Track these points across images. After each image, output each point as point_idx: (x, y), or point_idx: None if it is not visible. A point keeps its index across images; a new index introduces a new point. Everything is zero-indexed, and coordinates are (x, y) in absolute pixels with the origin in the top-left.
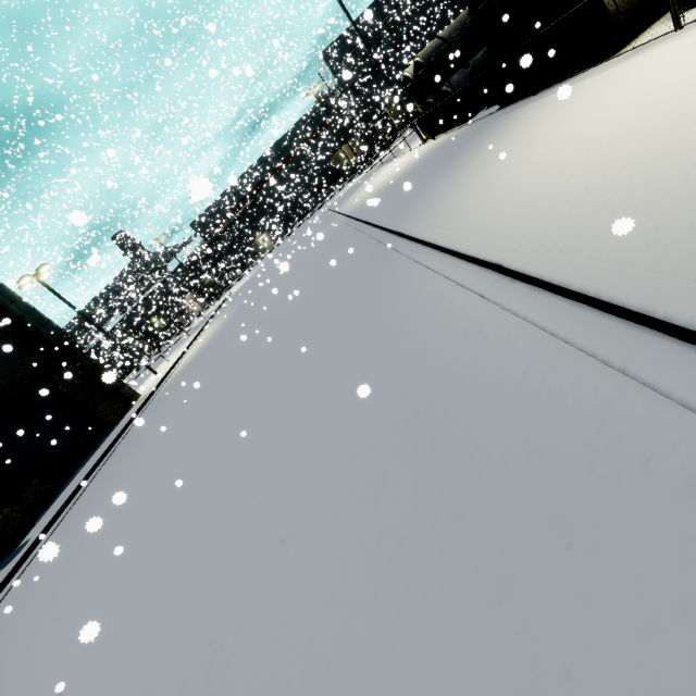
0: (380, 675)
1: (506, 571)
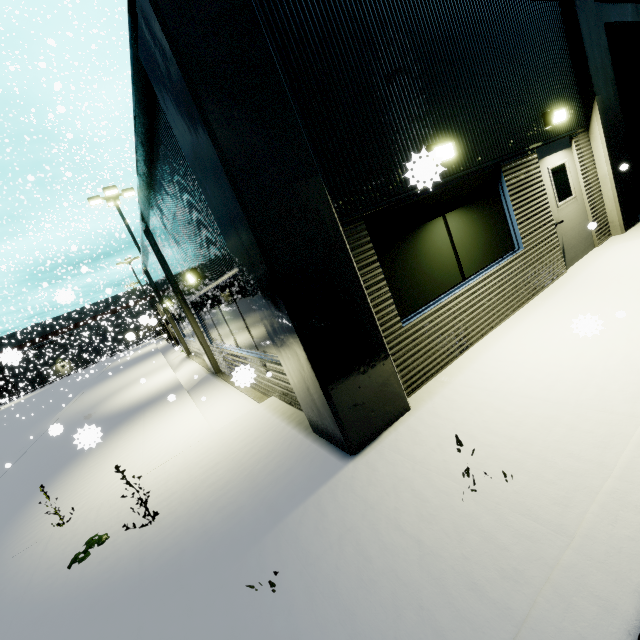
0: None
1: None
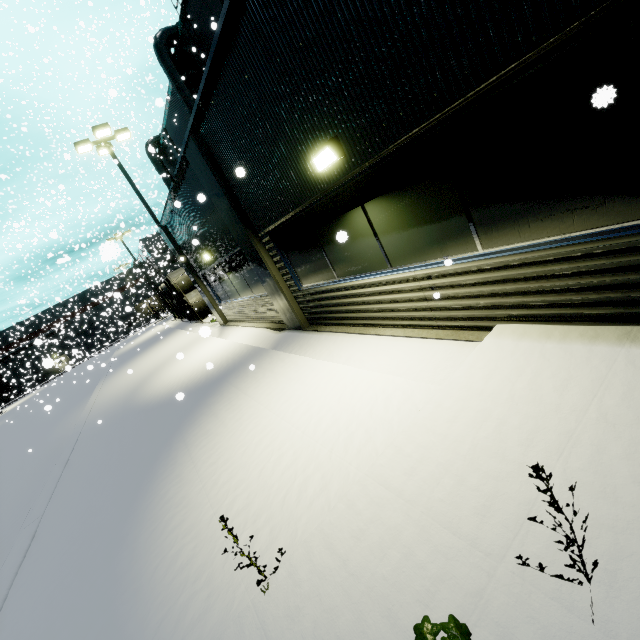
0: None
1: (25, 464)
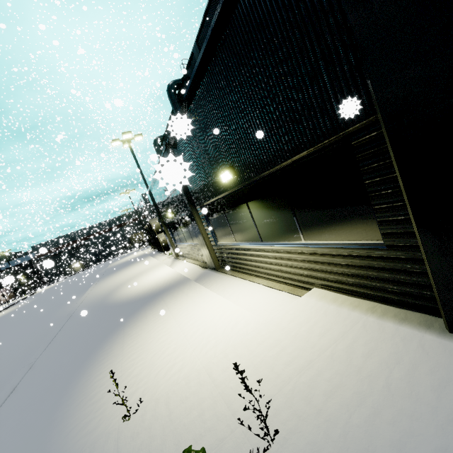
0: (12, 341)
1: (37, 329)
